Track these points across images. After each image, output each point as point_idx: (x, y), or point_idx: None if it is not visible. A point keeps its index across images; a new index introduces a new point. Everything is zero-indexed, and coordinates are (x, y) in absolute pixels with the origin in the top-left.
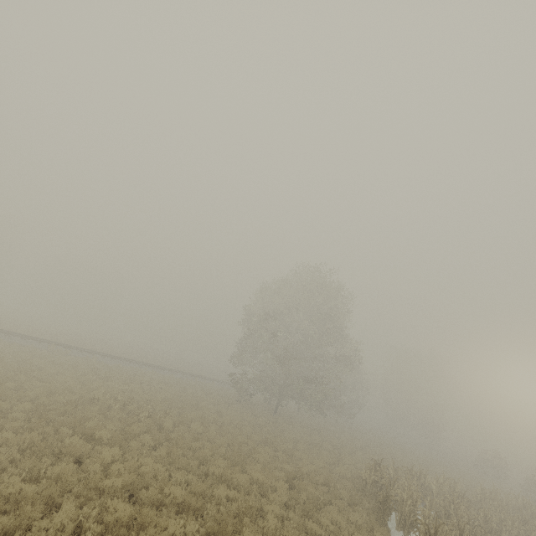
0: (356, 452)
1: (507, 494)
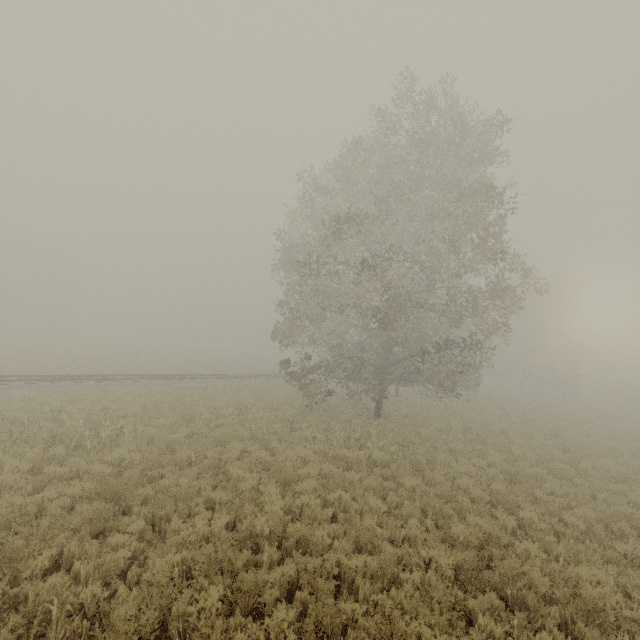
0: (579, 466)
1: None
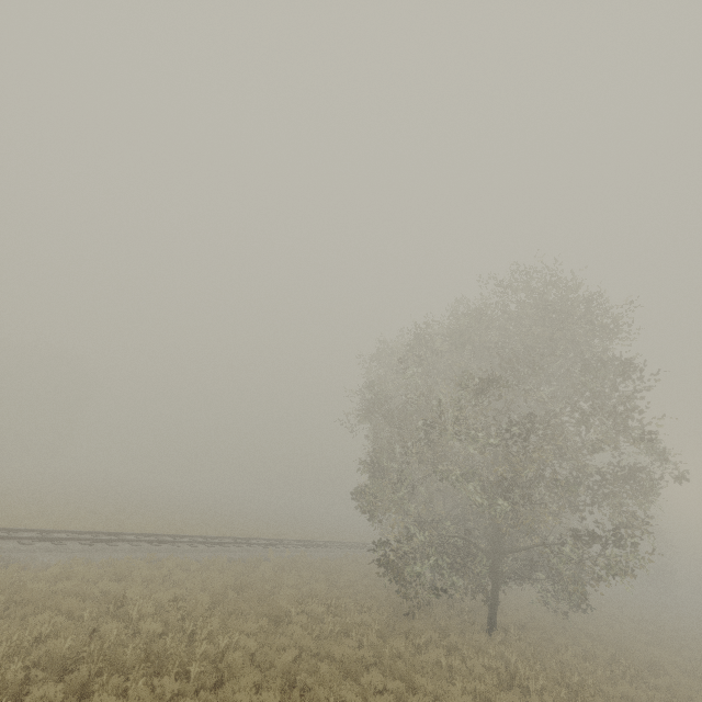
0: None
1: None
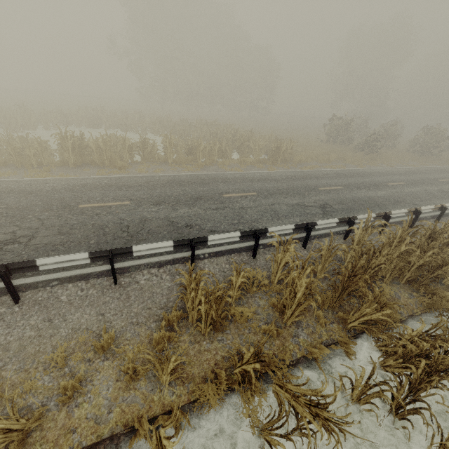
0: None
1: (280, 135)
